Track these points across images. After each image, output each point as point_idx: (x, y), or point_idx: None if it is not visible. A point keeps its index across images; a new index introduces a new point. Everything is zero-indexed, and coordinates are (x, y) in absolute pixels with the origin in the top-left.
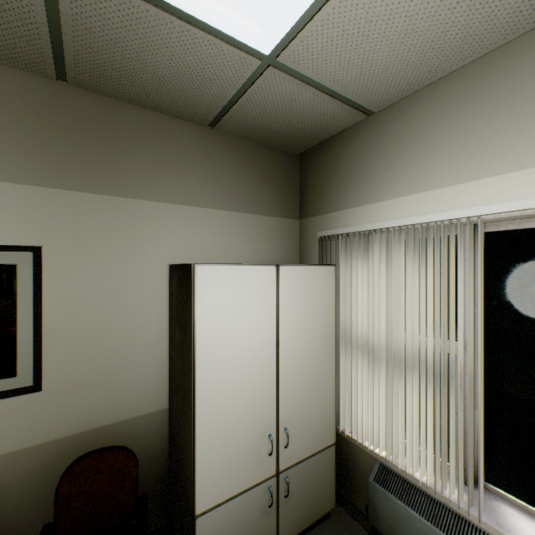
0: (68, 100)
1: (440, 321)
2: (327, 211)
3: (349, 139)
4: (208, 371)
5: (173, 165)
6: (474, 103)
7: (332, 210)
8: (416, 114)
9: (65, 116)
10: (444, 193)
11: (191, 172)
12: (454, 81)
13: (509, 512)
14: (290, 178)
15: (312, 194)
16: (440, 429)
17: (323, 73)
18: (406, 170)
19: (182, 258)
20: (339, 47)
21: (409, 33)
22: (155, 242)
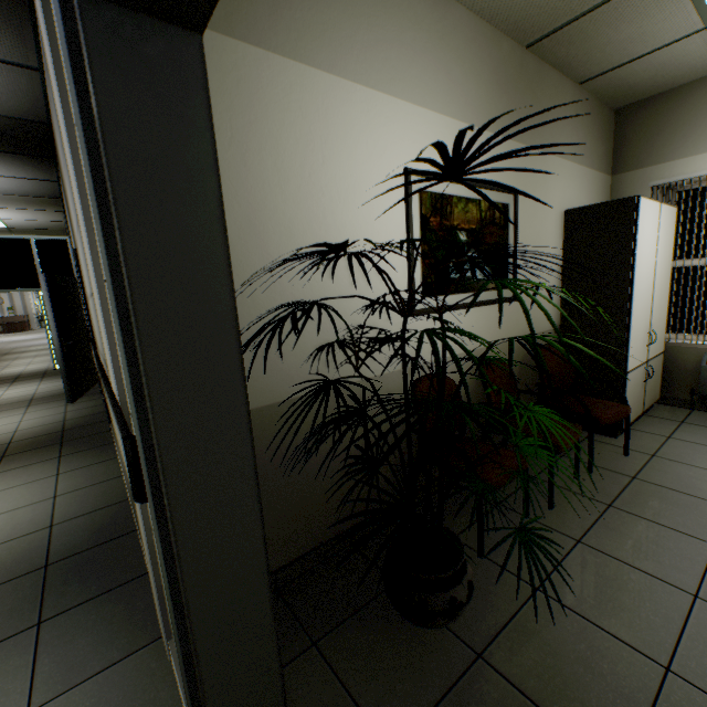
0: (525, 64)
1: None
2: (655, 163)
3: (693, 91)
4: (636, 277)
5: (561, 122)
6: None
7: (663, 161)
8: None
9: (524, 79)
10: None
11: (568, 129)
12: None
13: None
14: (609, 134)
15: (633, 148)
16: None
17: None
18: None
19: (561, 207)
20: None
21: None
22: (552, 192)
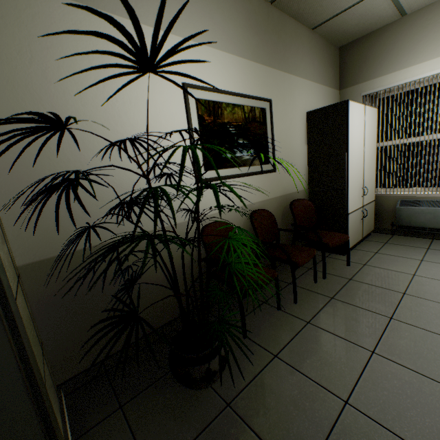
0: (271, 15)
1: None
2: (364, 81)
3: (384, 33)
4: (350, 152)
5: (301, 54)
6: None
7: (368, 79)
8: (435, 14)
9: (271, 25)
10: None
11: (306, 59)
12: None
13: None
14: (336, 63)
15: (351, 72)
16: None
17: None
18: (426, 48)
19: (305, 111)
20: None
21: None
22: (297, 100)
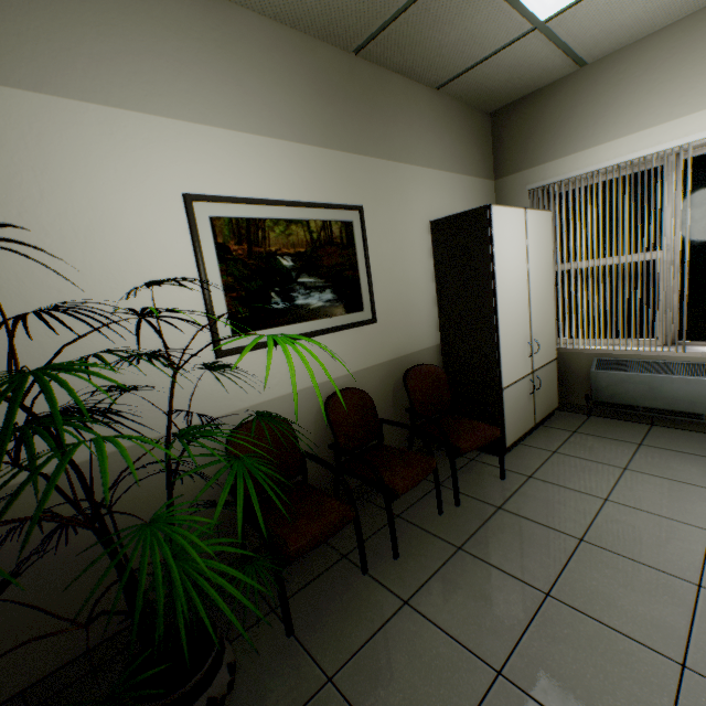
0: (357, 72)
1: (656, 229)
2: (531, 166)
3: (555, 92)
4: (501, 288)
5: (418, 129)
6: (684, 53)
7: (537, 164)
8: (630, 65)
9: (357, 87)
10: (656, 131)
11: (428, 136)
12: (666, 34)
13: (698, 348)
14: (486, 138)
15: (510, 152)
16: (655, 306)
17: (571, 33)
18: (620, 116)
19: (431, 218)
20: (598, 12)
21: (652, 0)
22: (415, 203)
